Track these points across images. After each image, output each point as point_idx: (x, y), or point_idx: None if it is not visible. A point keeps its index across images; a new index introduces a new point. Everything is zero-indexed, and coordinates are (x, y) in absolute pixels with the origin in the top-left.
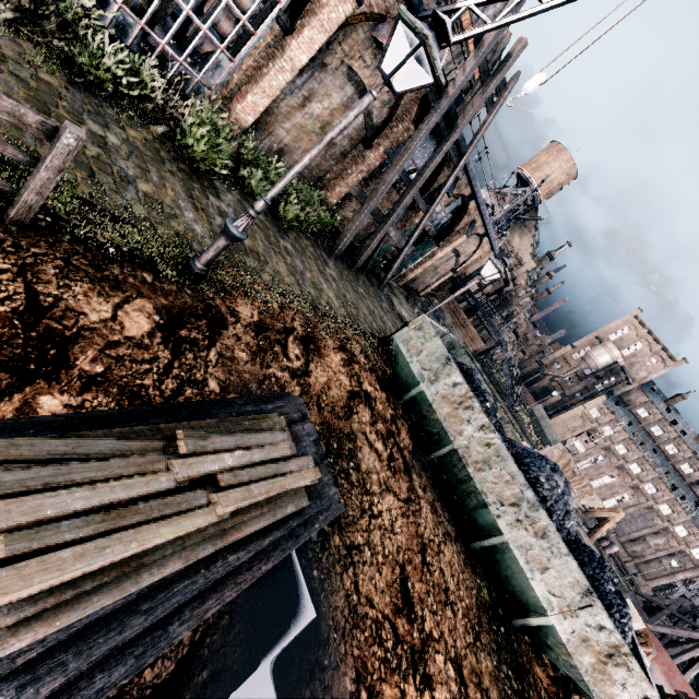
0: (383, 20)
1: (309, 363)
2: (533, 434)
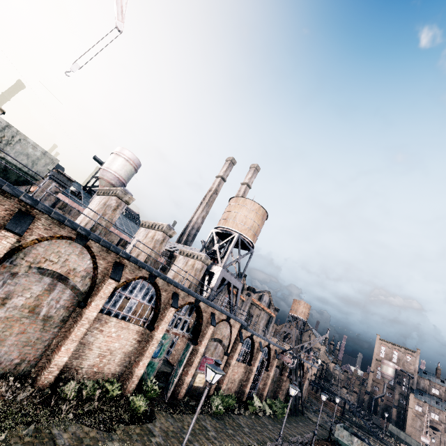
0: (279, 354)
1: None
2: None
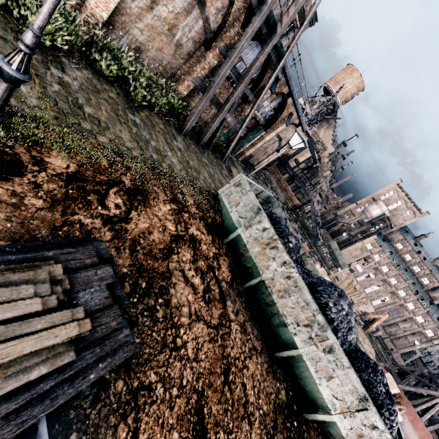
0: None
1: (131, 211)
2: (329, 260)
